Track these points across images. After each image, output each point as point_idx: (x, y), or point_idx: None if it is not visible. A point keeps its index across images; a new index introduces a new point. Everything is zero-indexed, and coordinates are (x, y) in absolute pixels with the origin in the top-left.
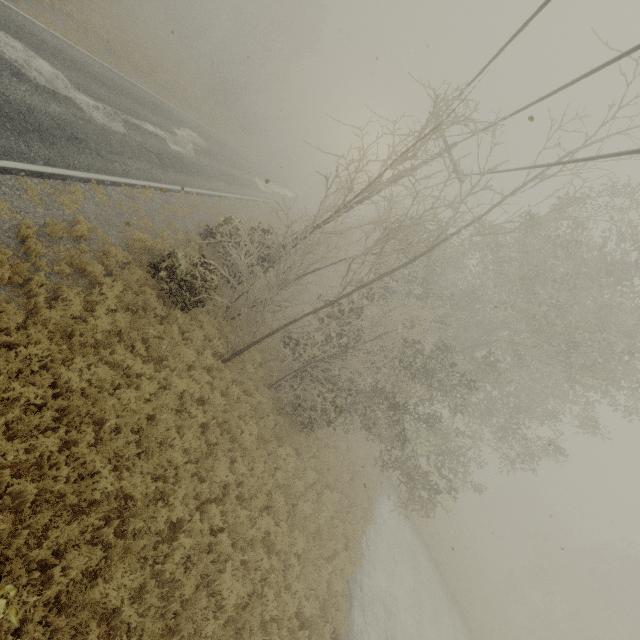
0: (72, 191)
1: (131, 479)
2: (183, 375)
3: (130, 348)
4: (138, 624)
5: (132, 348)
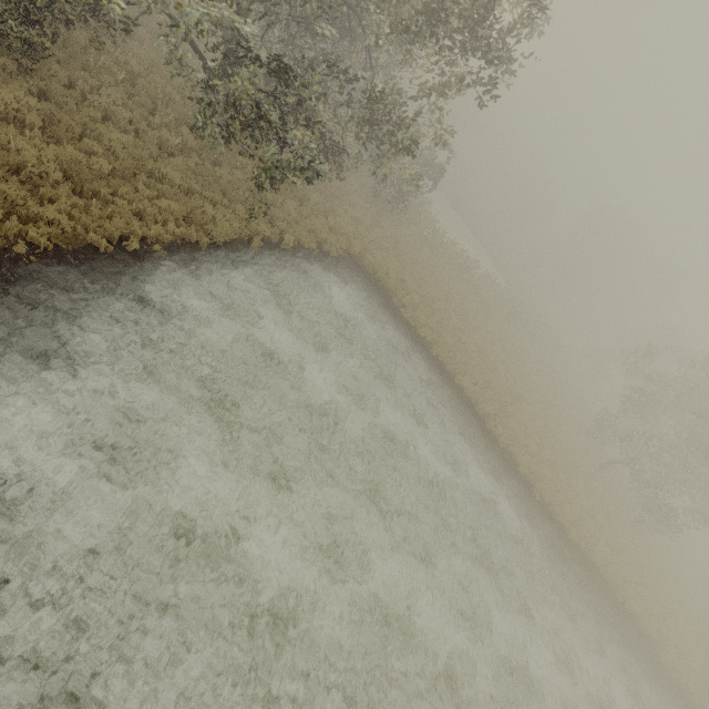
0: None
1: None
2: None
3: None
4: None
5: None
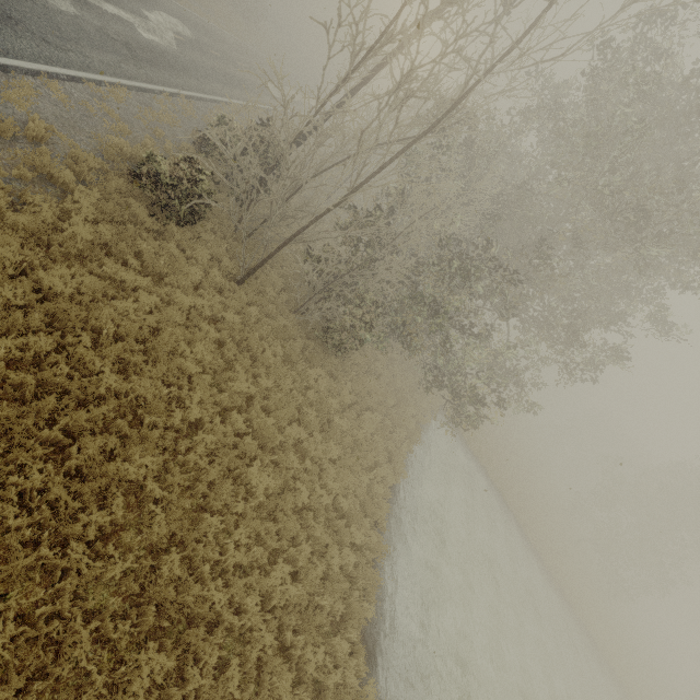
0: (19, 86)
1: (140, 382)
2: (189, 292)
3: (120, 261)
4: (165, 498)
5: (126, 265)
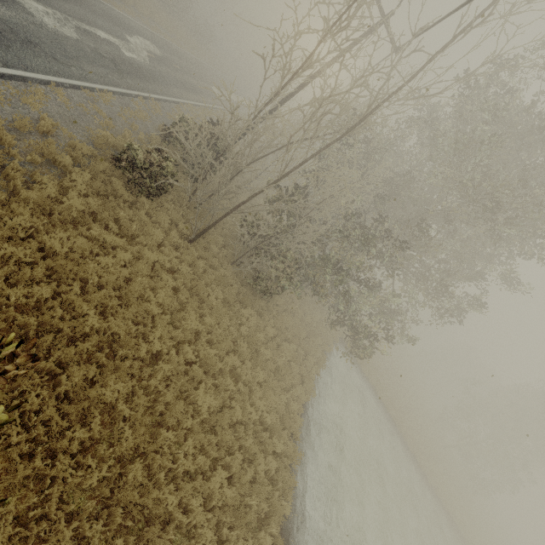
0: (34, 92)
1: (115, 322)
2: (153, 250)
3: (104, 226)
4: (132, 416)
5: (107, 228)
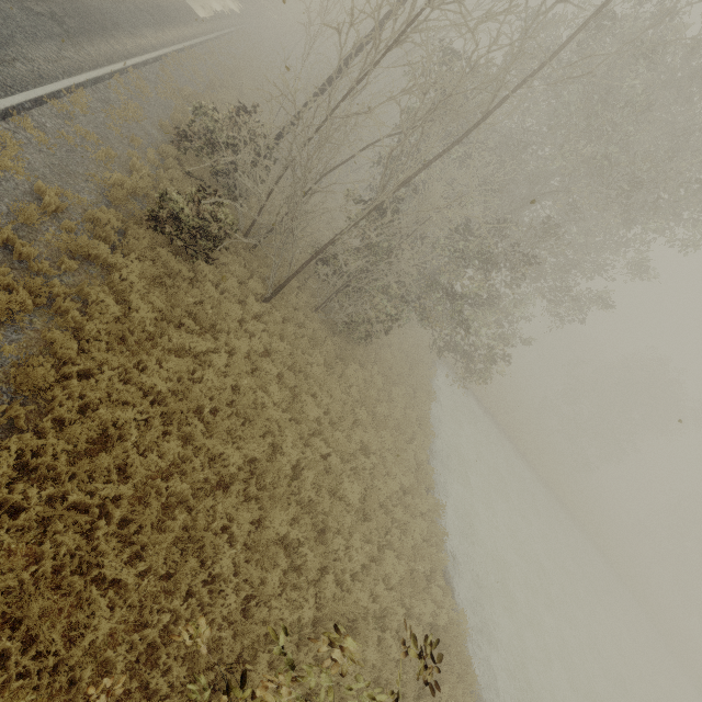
0: (0, 142)
1: (248, 446)
2: (240, 334)
3: (182, 328)
4: (303, 537)
5: (180, 324)
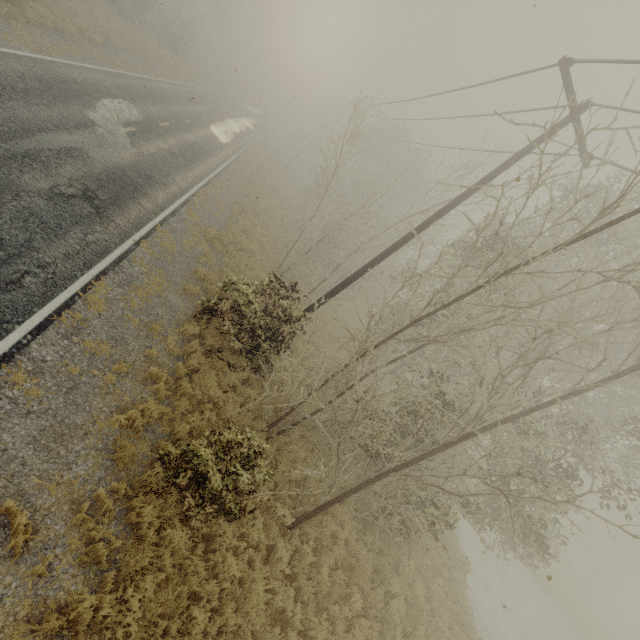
0: None
1: None
2: None
3: None
4: None
5: None
